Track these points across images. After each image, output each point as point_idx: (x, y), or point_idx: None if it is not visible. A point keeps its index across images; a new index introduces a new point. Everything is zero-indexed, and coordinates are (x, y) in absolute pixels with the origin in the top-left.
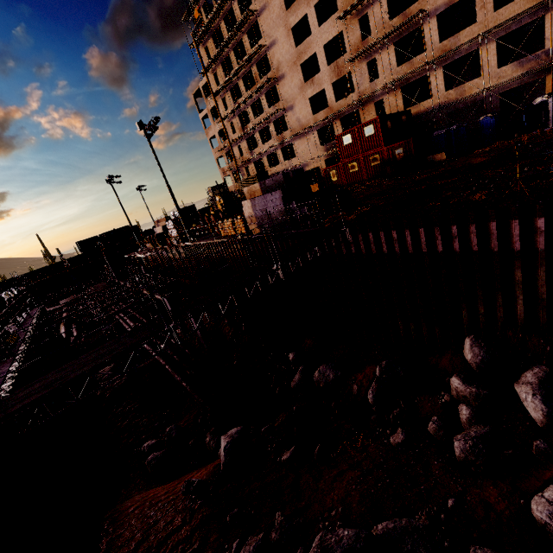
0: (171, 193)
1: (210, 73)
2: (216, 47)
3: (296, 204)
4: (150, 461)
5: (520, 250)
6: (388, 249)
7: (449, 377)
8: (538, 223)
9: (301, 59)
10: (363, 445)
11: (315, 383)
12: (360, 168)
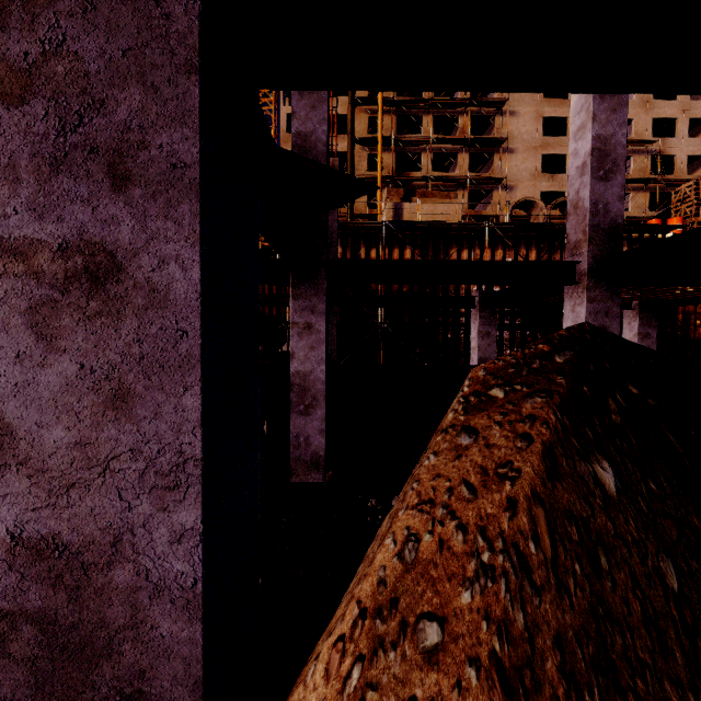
0: None
1: None
2: None
3: None
4: None
5: None
6: None
7: None
8: None
9: (546, 150)
10: None
11: None
12: None
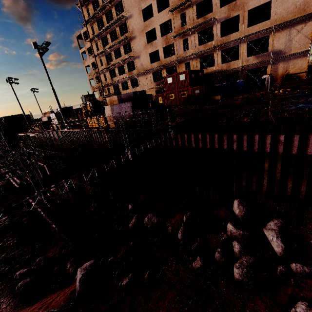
0: (55, 95)
1: (89, 25)
2: (94, 10)
3: (140, 111)
4: (20, 287)
5: (269, 152)
6: (195, 145)
7: (224, 222)
8: (281, 137)
9: (146, 29)
10: (175, 268)
11: (145, 225)
12: (176, 97)
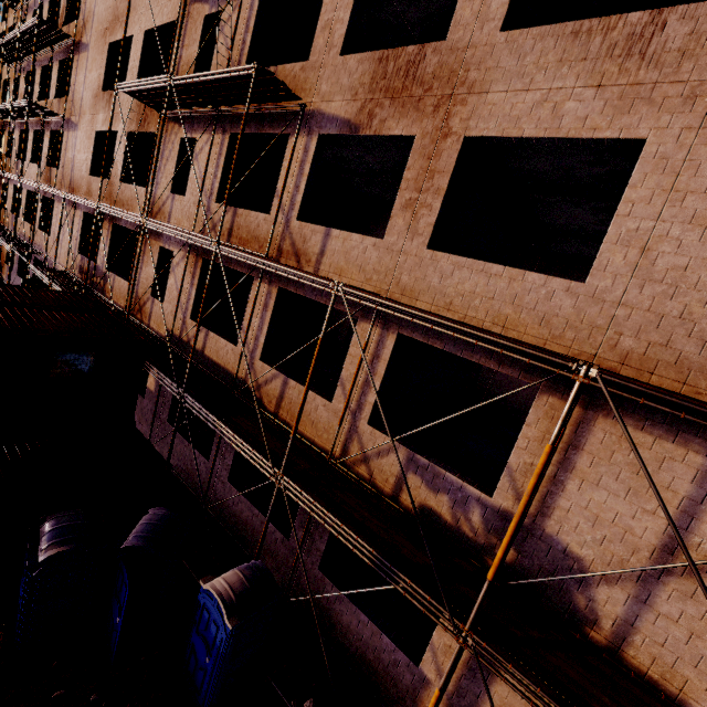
0: None
1: None
2: None
3: None
4: None
5: None
6: None
7: None
8: None
9: (115, 32)
10: None
11: None
12: None
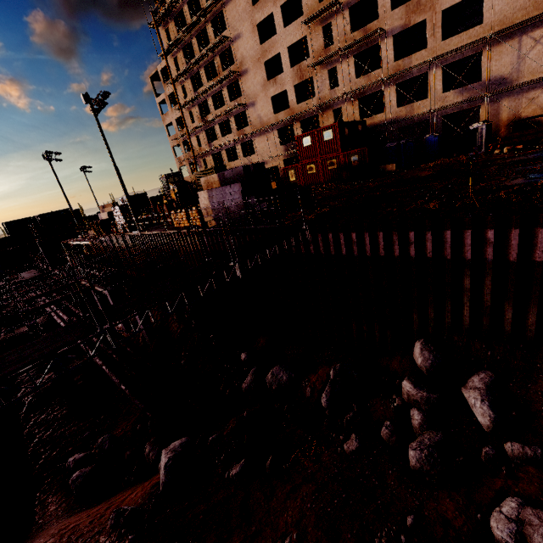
0: (119, 177)
1: (170, 56)
2: (178, 30)
3: (256, 199)
4: (75, 480)
5: (471, 259)
6: (347, 251)
7: (399, 379)
8: (489, 234)
9: (266, 57)
10: (316, 453)
11: (268, 385)
12: (318, 170)
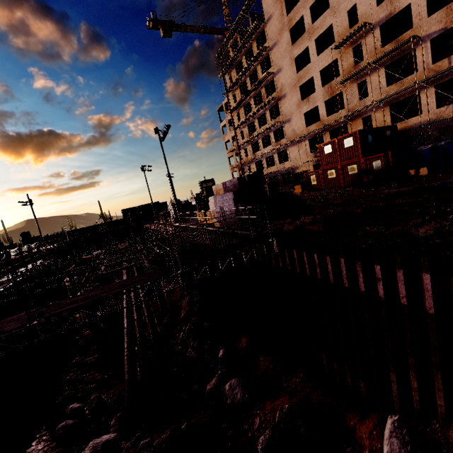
0: (171, 183)
1: (231, 93)
2: (237, 75)
3: (242, 206)
4: (59, 429)
5: None
6: (310, 271)
7: None
8: None
9: (301, 82)
10: None
11: (224, 396)
12: (338, 175)
